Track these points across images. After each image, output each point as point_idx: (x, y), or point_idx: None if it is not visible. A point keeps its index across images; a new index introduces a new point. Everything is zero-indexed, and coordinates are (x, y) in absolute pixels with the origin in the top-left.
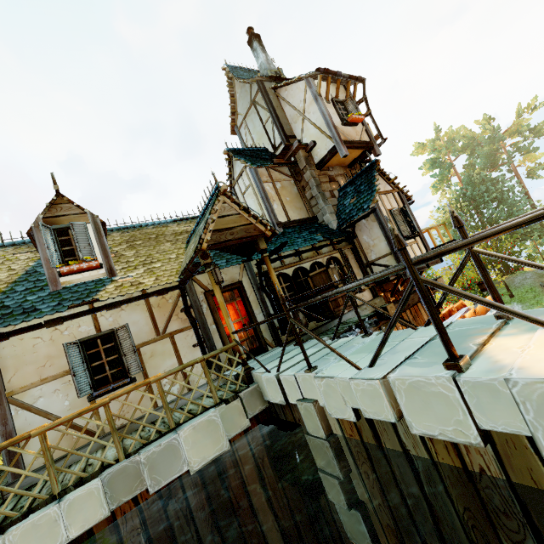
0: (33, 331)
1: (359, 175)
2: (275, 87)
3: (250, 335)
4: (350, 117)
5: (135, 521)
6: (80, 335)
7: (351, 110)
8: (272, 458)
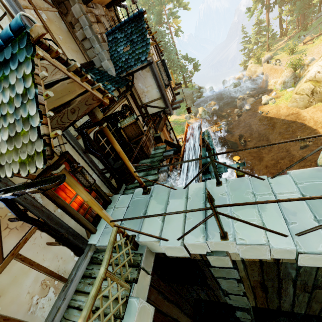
0: None
1: (128, 22)
2: None
3: (94, 197)
4: None
5: None
6: None
7: None
8: (165, 280)
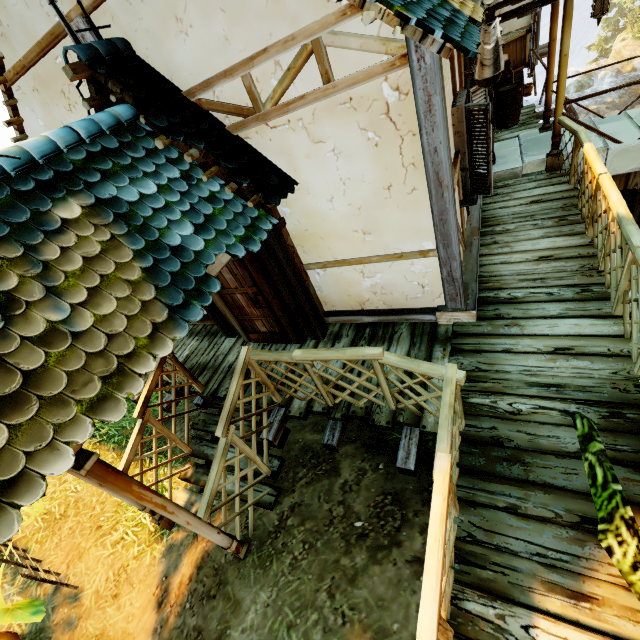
0: None
1: None
2: None
3: None
4: None
5: None
6: (450, 97)
7: None
8: None
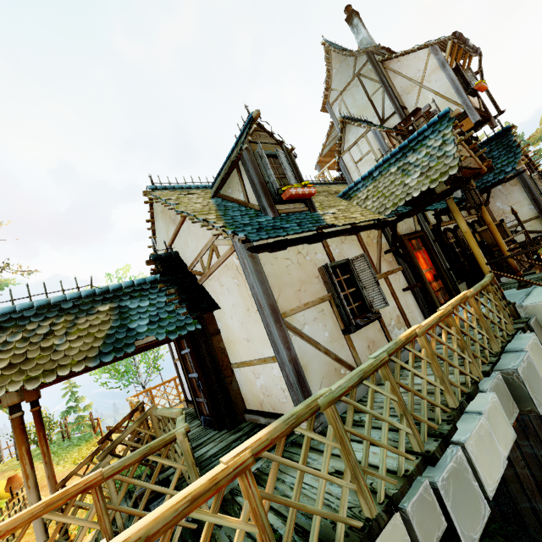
0: (282, 252)
1: (485, 143)
2: (385, 59)
3: (440, 286)
4: (478, 84)
5: (516, 451)
6: (318, 262)
7: (470, 80)
8: None
